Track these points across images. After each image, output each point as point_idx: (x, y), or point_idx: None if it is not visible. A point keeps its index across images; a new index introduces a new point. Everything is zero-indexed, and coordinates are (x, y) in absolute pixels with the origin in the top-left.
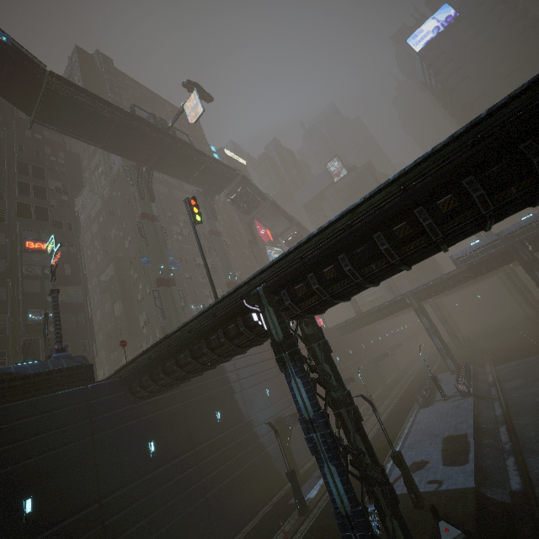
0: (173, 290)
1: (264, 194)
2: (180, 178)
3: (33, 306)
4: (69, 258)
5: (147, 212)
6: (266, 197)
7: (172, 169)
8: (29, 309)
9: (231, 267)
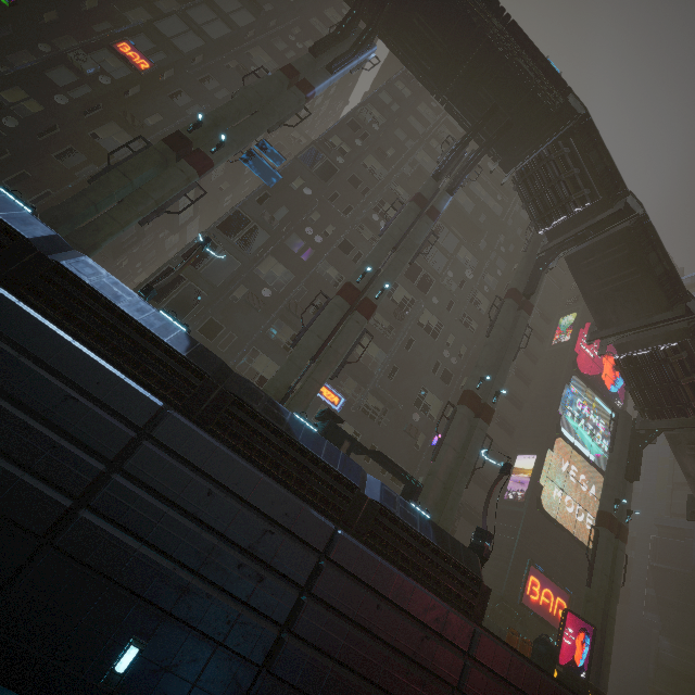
0: (177, 167)
1: (623, 182)
2: (428, 78)
3: (29, 88)
4: (172, 114)
5: (299, 70)
6: (624, 192)
7: (415, 43)
8: (20, 87)
9: (391, 271)
